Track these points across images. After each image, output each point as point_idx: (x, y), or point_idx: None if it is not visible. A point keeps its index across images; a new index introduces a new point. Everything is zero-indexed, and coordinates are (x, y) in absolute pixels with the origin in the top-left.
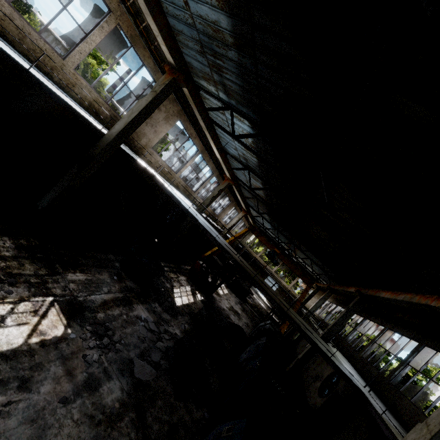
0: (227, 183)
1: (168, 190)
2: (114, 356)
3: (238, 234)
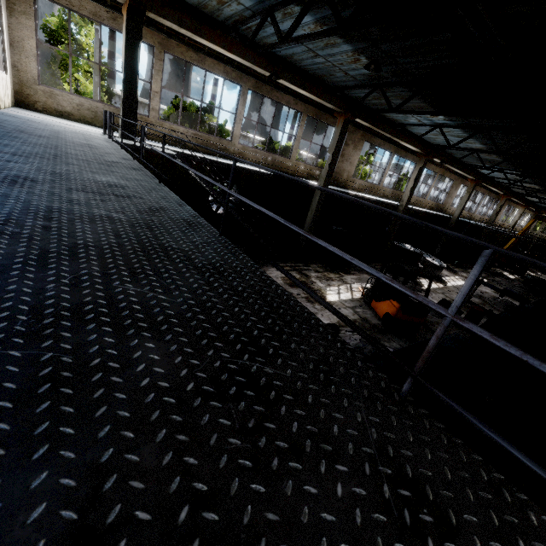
0: (504, 199)
1: (478, 225)
2: (505, 286)
3: (526, 227)
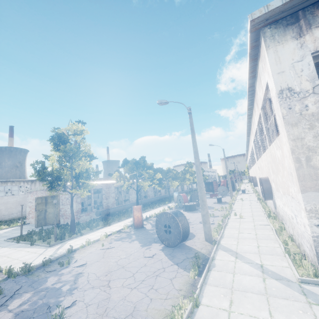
0: None
1: None
2: None
3: None
